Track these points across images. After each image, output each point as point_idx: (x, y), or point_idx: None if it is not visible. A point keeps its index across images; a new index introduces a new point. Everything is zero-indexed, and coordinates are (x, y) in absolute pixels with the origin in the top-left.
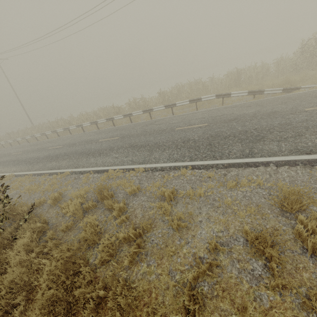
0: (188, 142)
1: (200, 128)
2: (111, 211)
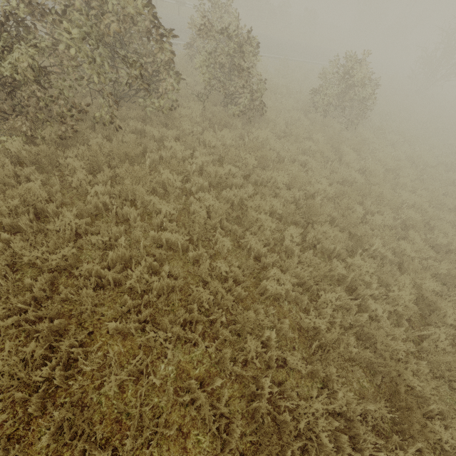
0: None
1: None
2: None
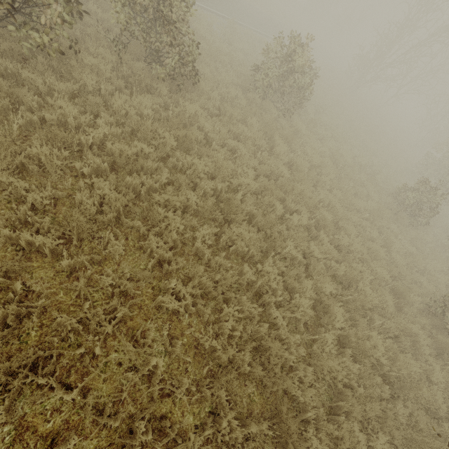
0: None
1: None
2: None
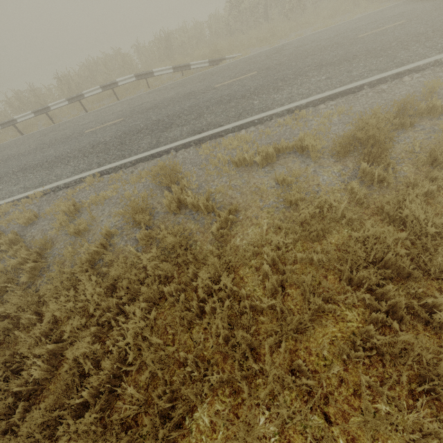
0: (98, 146)
1: (114, 125)
2: (3, 250)
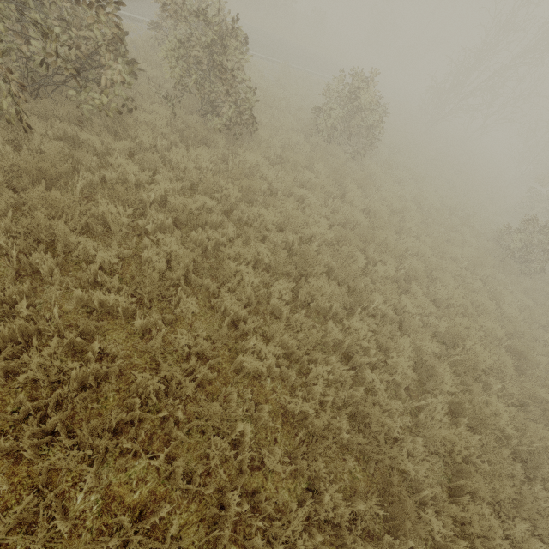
0: None
1: None
2: None
